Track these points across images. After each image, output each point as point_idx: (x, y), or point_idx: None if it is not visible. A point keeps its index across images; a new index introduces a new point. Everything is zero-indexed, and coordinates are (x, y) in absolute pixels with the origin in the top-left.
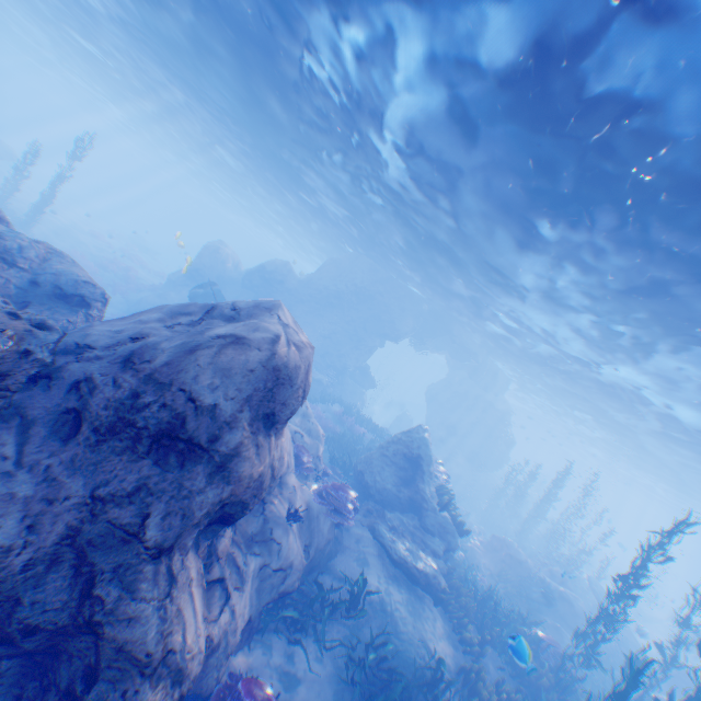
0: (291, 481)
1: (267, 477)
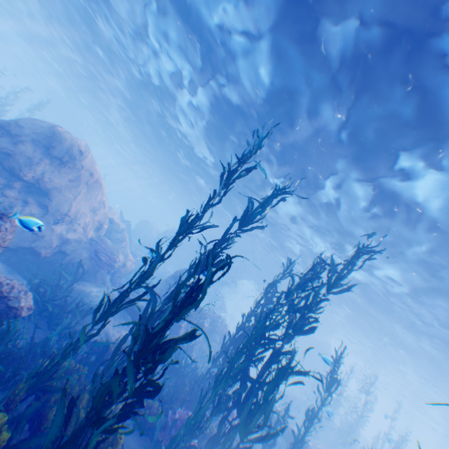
0: (76, 228)
1: (40, 172)
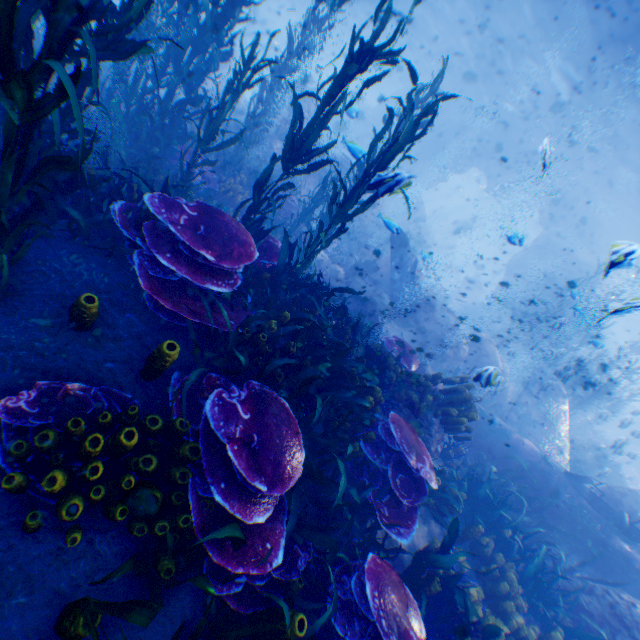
0: None
1: None
